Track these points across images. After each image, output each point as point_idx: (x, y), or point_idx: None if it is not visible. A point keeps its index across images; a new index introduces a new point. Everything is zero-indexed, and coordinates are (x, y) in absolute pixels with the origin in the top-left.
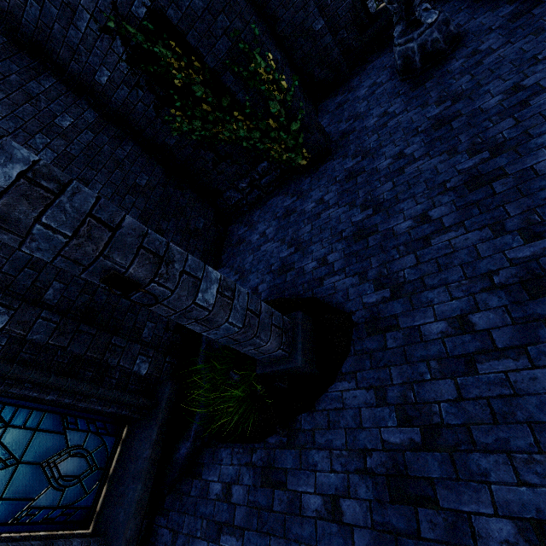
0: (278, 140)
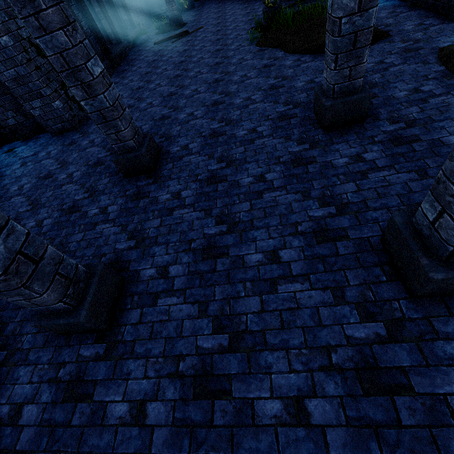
0: None
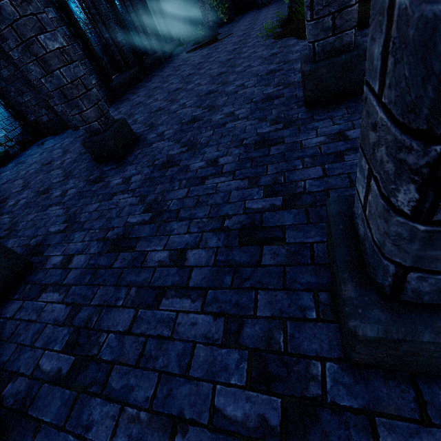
0: (221, 8)
